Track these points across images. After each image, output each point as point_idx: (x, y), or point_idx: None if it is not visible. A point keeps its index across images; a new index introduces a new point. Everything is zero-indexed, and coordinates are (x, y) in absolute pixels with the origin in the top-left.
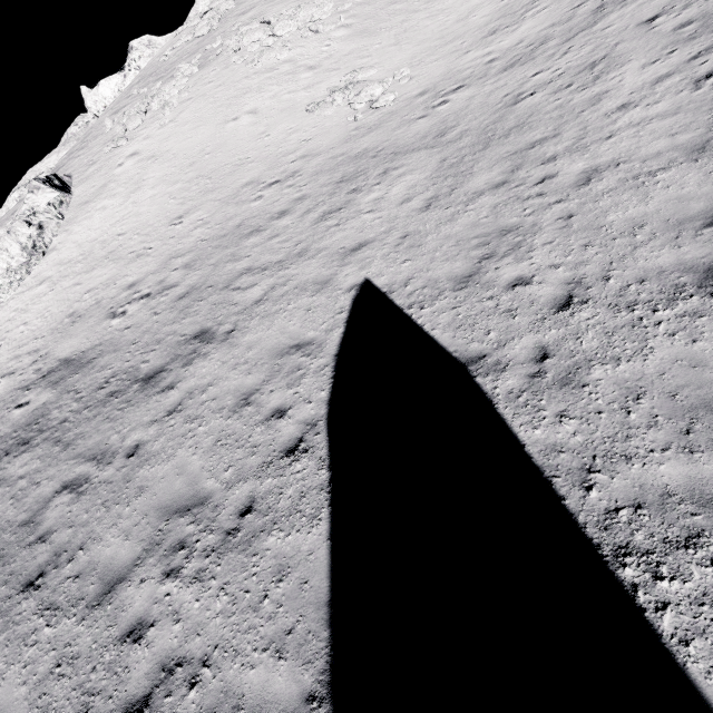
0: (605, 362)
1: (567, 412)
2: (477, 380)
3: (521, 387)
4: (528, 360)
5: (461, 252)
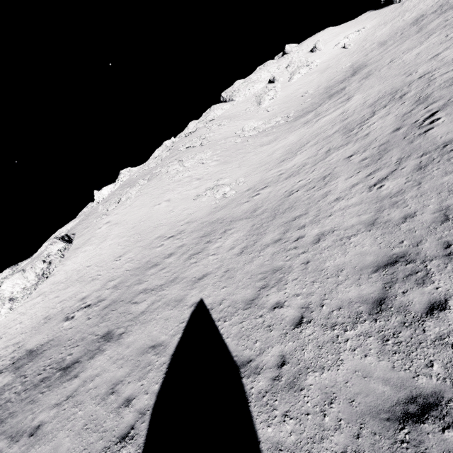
0: (315, 370)
1: (289, 412)
2: (243, 380)
3: (266, 388)
4: (274, 365)
5: (252, 283)
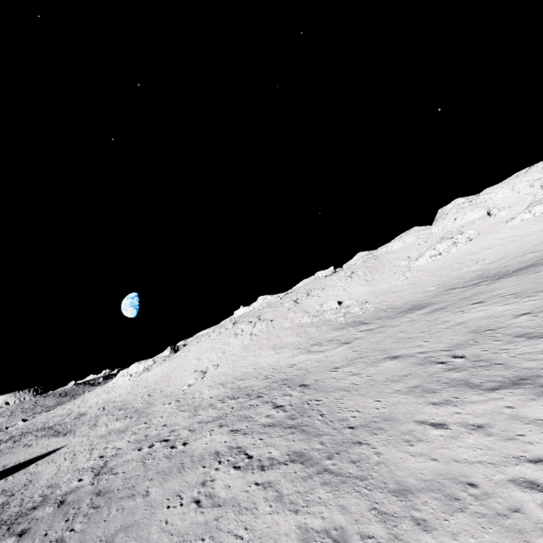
0: None
1: None
2: (6, 478)
3: None
4: (5, 481)
5: (60, 455)
